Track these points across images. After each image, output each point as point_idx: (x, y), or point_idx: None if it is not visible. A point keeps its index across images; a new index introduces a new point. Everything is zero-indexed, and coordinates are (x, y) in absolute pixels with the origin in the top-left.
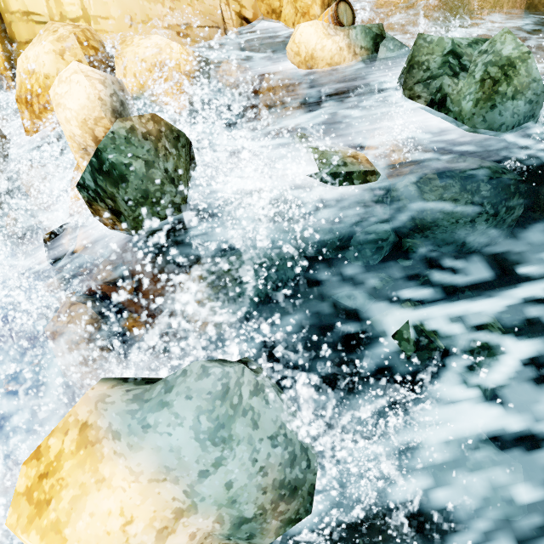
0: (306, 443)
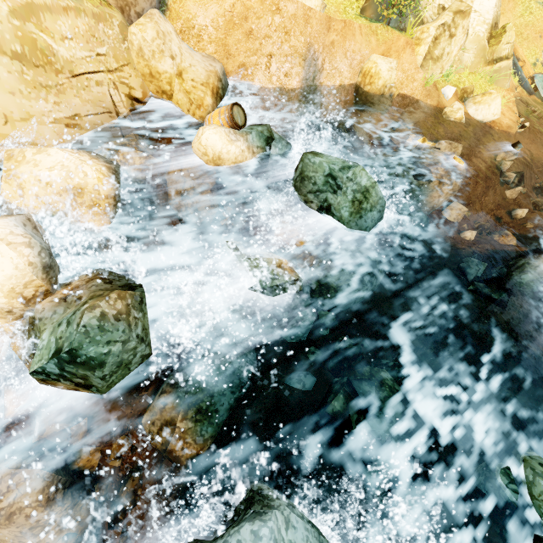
0: (321, 538)
